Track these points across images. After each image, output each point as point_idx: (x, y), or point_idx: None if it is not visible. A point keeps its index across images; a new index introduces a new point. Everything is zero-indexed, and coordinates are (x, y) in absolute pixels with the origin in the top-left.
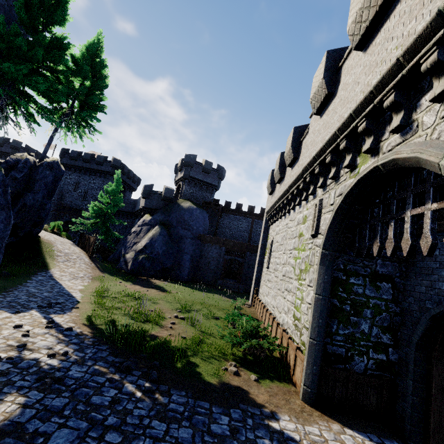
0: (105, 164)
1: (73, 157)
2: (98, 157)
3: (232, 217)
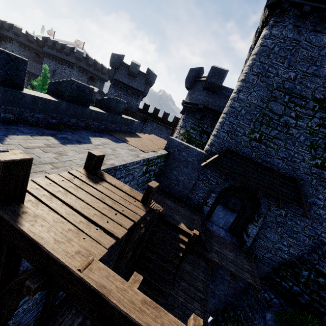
0: (71, 55)
1: (50, 46)
2: (66, 48)
3: (155, 125)
